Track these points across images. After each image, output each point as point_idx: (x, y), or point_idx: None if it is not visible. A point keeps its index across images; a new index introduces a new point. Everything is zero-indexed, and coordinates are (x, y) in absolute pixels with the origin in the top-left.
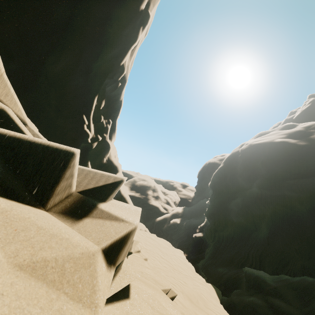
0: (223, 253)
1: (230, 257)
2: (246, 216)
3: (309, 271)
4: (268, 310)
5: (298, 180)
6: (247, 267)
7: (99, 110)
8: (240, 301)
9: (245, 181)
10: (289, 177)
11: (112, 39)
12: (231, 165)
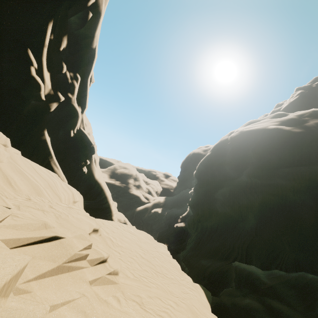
0: (207, 244)
1: (214, 248)
2: (232, 206)
3: (303, 265)
4: (267, 316)
5: (293, 168)
6: (237, 262)
7: (58, 53)
8: (233, 304)
9: (233, 170)
10: (282, 166)
11: None
12: (219, 153)
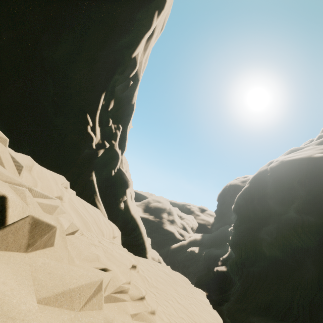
0: (255, 296)
1: (265, 302)
2: (283, 248)
3: None
4: None
5: None
6: None
7: (107, 112)
8: None
9: (278, 204)
10: None
11: (122, 23)
12: (259, 185)
